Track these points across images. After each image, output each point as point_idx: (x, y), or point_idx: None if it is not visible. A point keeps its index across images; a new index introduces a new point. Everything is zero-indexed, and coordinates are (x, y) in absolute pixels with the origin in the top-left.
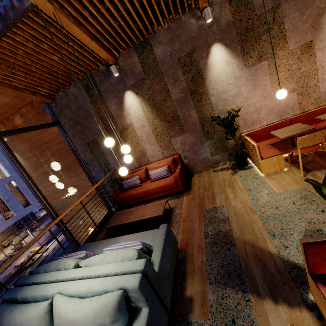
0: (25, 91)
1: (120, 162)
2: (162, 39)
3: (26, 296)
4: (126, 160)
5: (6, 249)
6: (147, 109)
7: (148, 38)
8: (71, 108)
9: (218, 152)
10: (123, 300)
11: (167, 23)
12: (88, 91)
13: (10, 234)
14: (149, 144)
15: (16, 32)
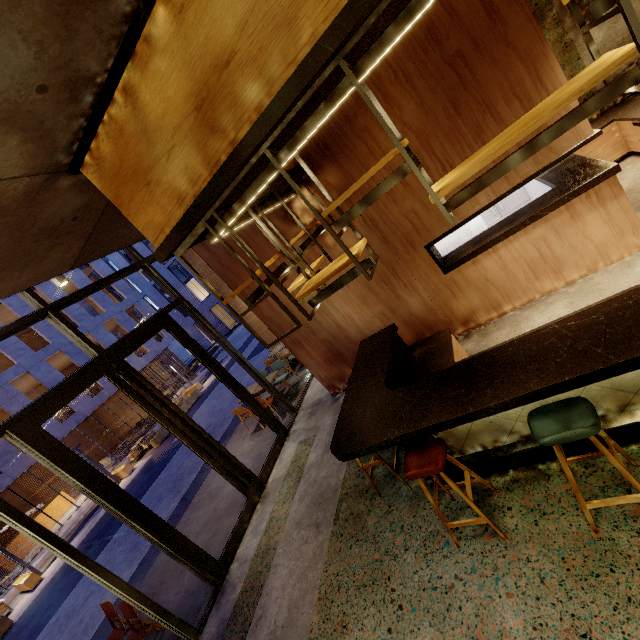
0: None
1: None
2: None
3: None
4: None
5: None
6: None
7: None
8: None
9: None
10: None
11: None
12: None
13: None
14: None
15: None
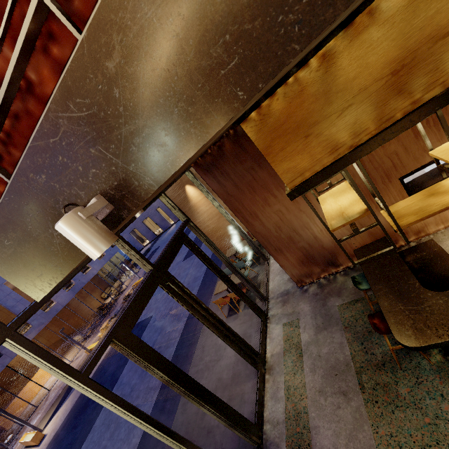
0: None
1: None
2: None
3: None
4: None
5: (107, 300)
6: None
7: None
8: None
9: None
10: None
11: None
12: None
13: (106, 286)
14: None
15: None
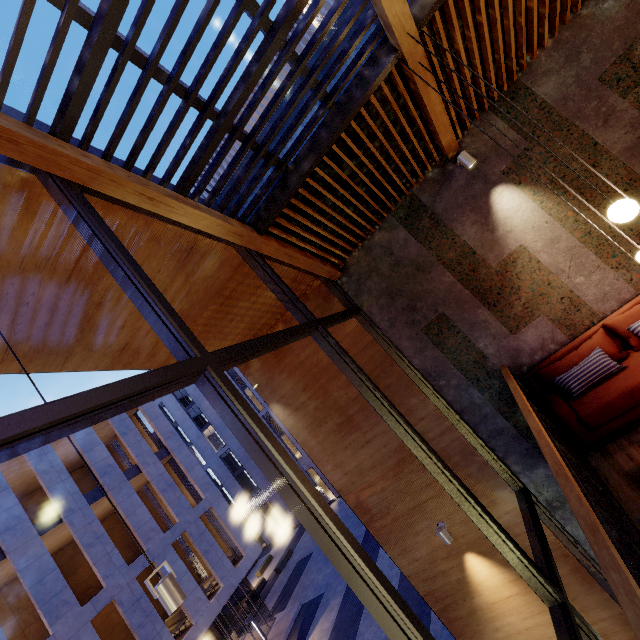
0: (315, 260)
1: (515, 343)
2: (547, 67)
3: None
4: None
5: None
6: (553, 202)
7: (518, 81)
8: (380, 271)
9: None
10: None
11: (550, 39)
12: (410, 226)
13: None
14: (582, 273)
15: (340, 138)
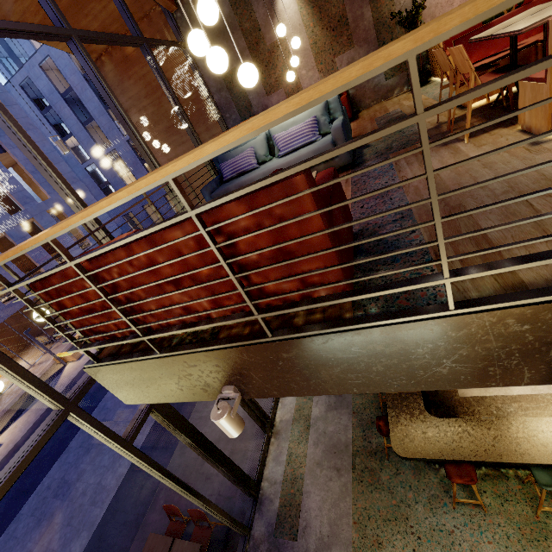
0: None
1: (267, 102)
2: None
3: (239, 146)
4: (294, 61)
5: None
6: (306, 11)
7: None
8: None
9: (394, 73)
10: (327, 105)
11: None
12: None
13: None
14: (306, 69)
15: None
